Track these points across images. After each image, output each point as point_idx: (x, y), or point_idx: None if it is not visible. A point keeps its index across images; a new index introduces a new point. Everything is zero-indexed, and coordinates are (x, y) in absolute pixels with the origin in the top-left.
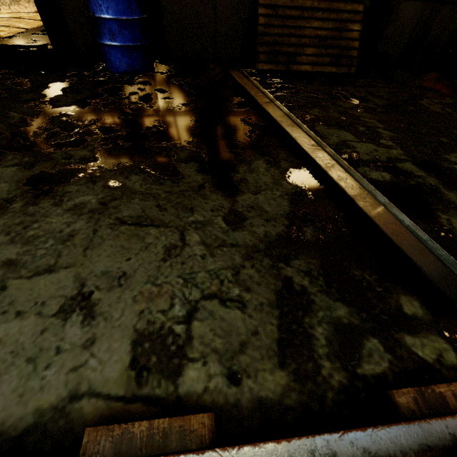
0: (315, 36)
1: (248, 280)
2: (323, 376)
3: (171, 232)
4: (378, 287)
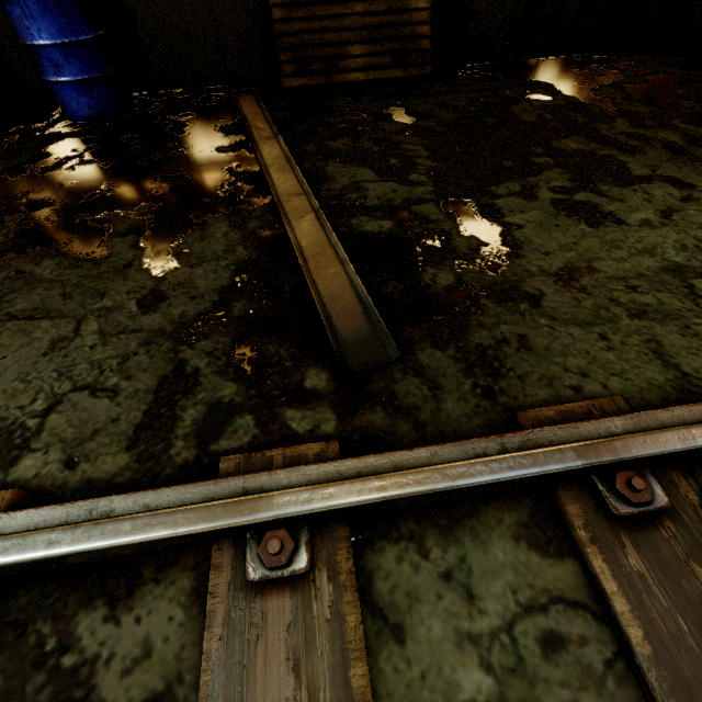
0: (361, 26)
1: (134, 368)
2: (170, 455)
3: (66, 323)
4: (289, 362)
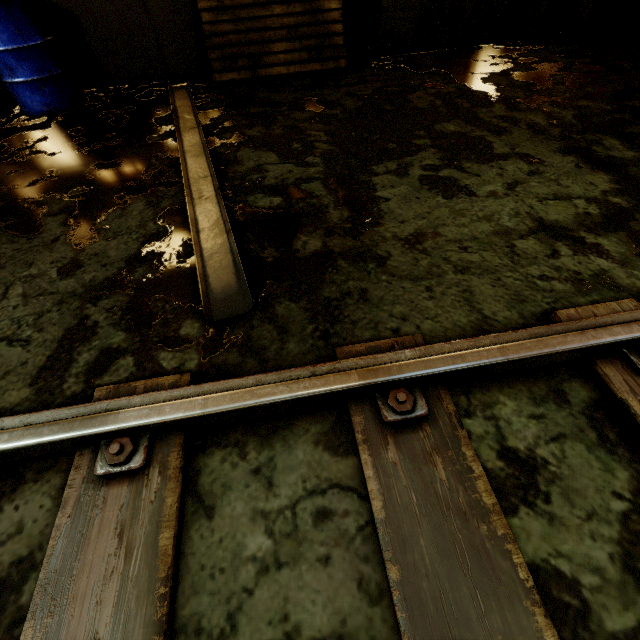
0: (281, 26)
1: (46, 323)
2: (63, 389)
3: None
4: (171, 315)
